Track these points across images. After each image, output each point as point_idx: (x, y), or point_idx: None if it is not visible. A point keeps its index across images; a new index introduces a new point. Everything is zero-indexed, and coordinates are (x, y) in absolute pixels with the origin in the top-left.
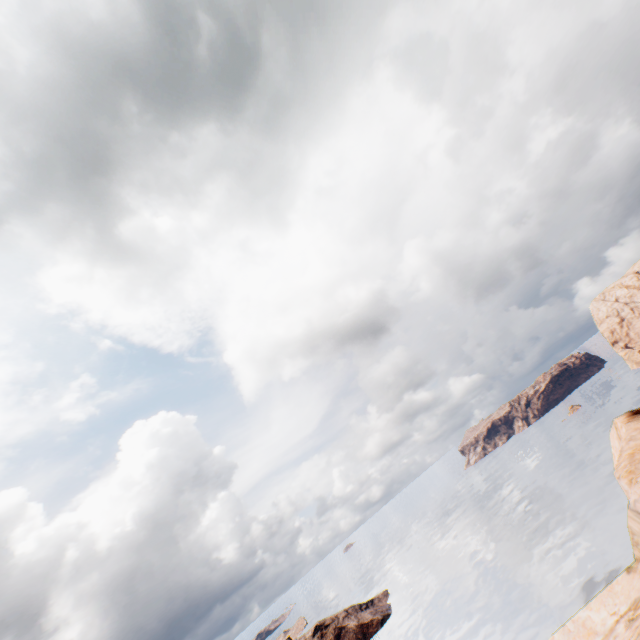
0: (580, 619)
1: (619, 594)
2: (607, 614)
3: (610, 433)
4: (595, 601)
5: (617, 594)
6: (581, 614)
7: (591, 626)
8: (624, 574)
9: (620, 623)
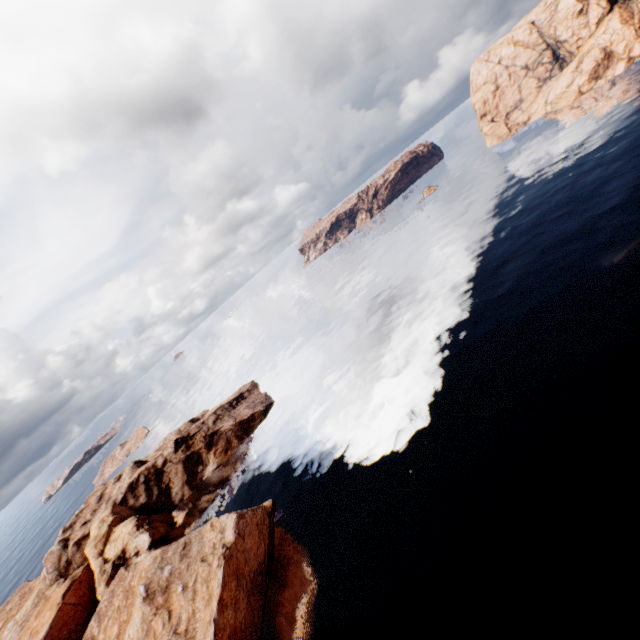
0: None
1: None
2: None
3: None
4: None
5: None
6: None
7: None
8: None
9: None
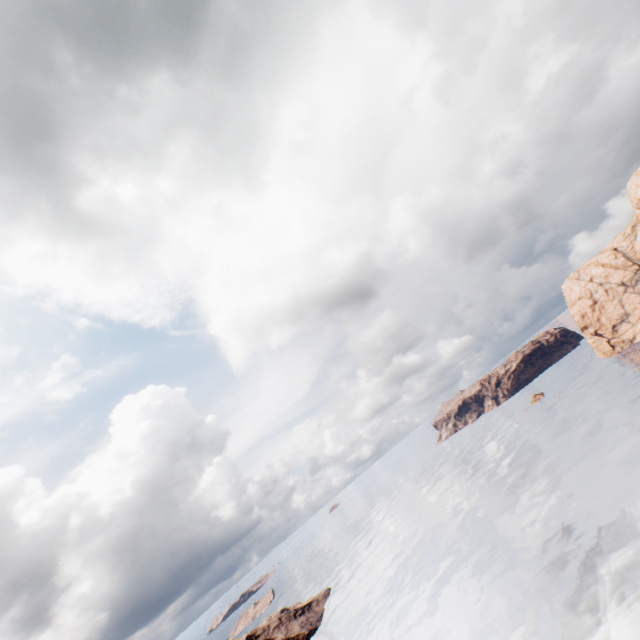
0: None
1: None
2: None
3: None
4: None
5: None
6: None
7: None
8: None
9: None
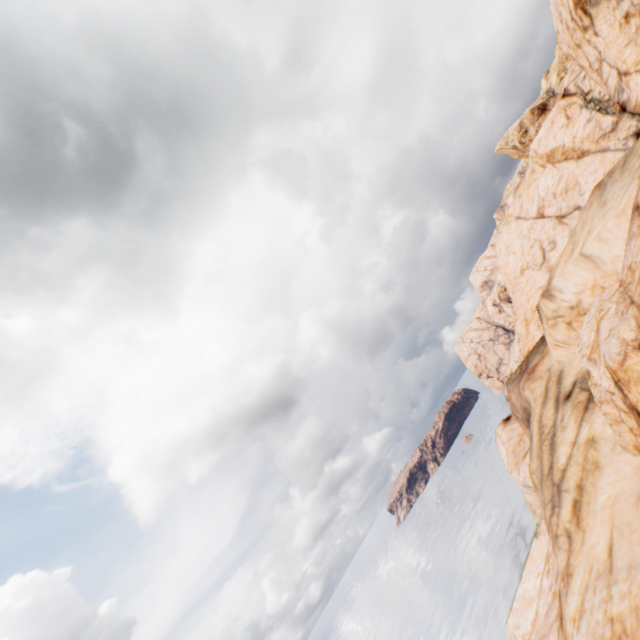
0: (520, 595)
1: (537, 557)
2: (535, 578)
3: (497, 442)
4: (525, 573)
5: (535, 558)
6: (520, 590)
7: (528, 595)
8: (535, 540)
9: (543, 578)
